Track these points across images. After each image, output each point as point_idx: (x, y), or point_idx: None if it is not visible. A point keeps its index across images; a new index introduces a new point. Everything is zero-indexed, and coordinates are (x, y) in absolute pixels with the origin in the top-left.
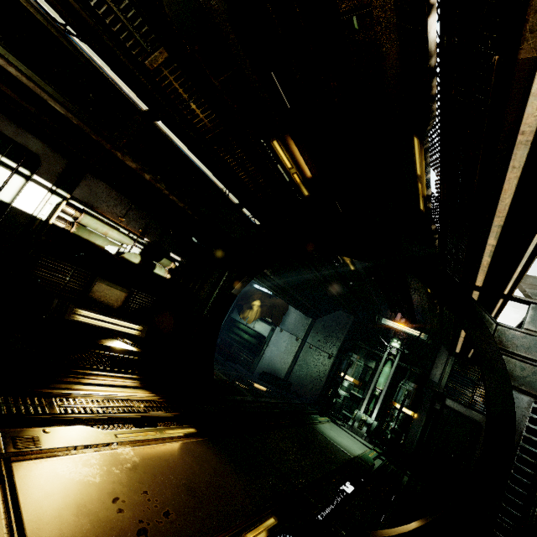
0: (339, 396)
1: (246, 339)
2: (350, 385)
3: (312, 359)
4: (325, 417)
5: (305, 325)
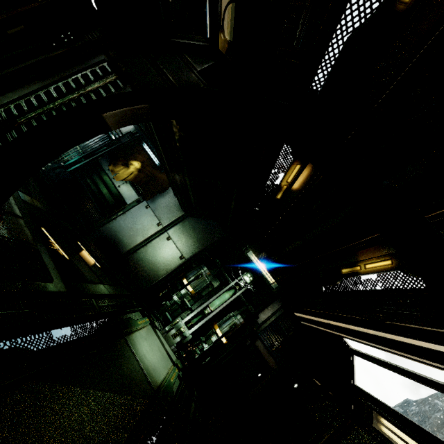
0: (170, 299)
1: (103, 193)
2: (186, 294)
3: (163, 251)
4: (146, 318)
5: (175, 216)
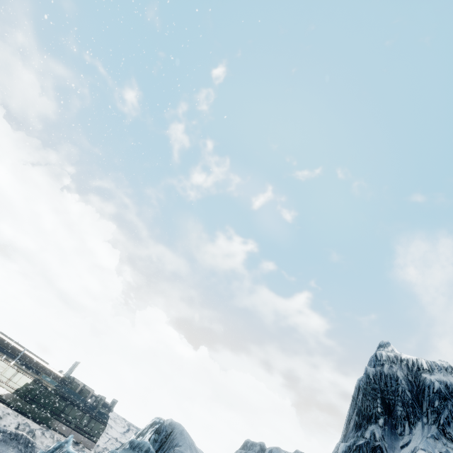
0: None
1: None
2: None
3: None
4: None
5: None
